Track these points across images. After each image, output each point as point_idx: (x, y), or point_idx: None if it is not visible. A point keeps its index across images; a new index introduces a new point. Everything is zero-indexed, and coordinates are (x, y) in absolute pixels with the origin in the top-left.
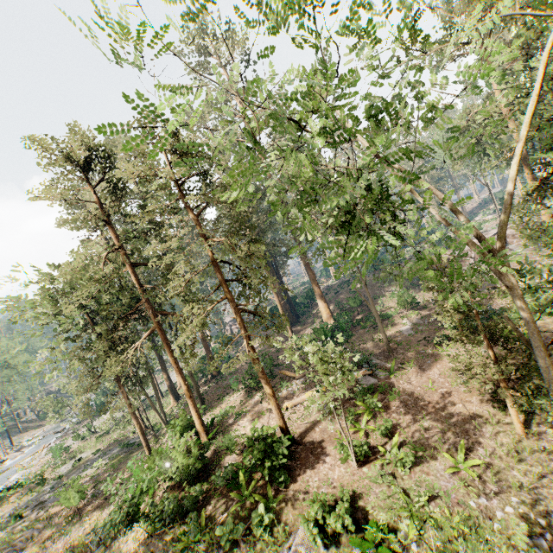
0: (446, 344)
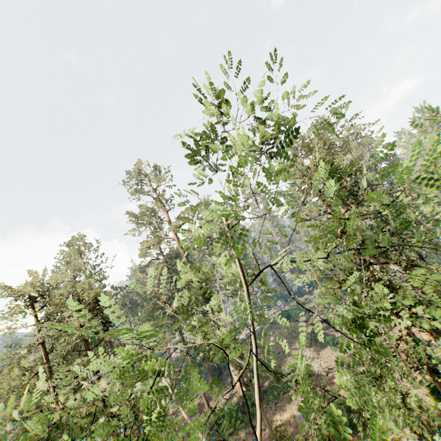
0: None
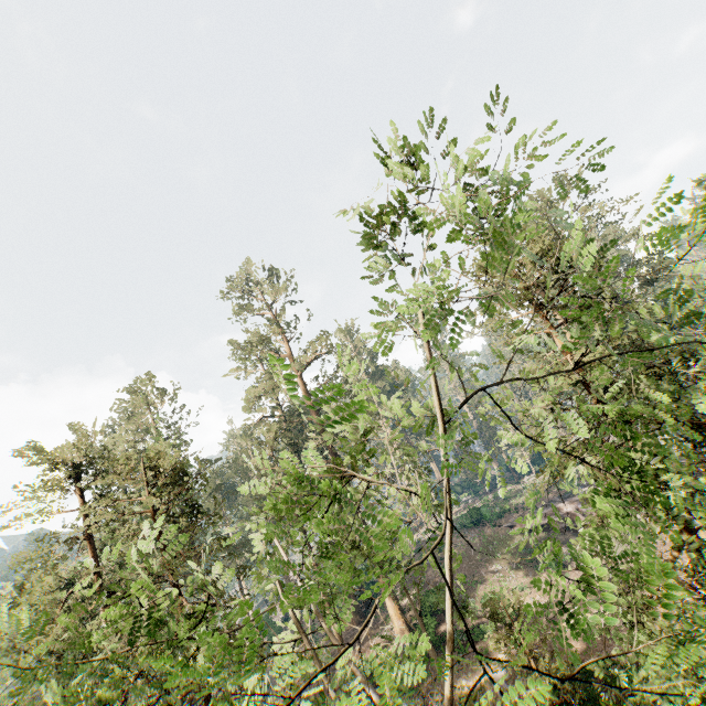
0: None
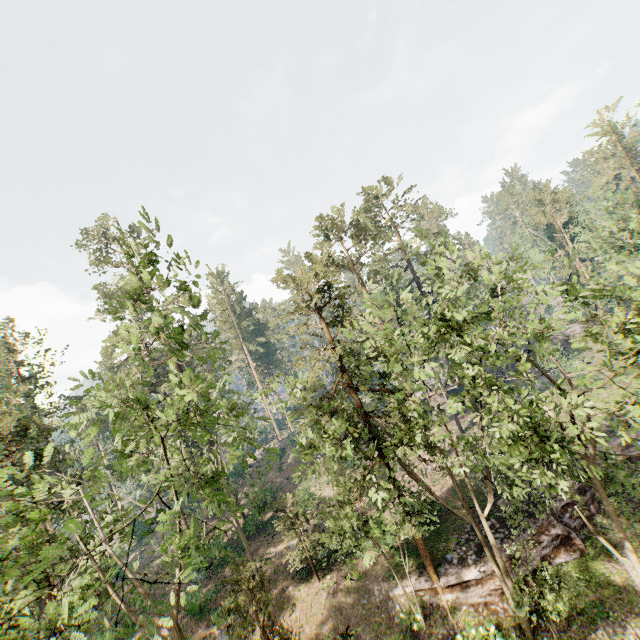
0: (307, 578)
